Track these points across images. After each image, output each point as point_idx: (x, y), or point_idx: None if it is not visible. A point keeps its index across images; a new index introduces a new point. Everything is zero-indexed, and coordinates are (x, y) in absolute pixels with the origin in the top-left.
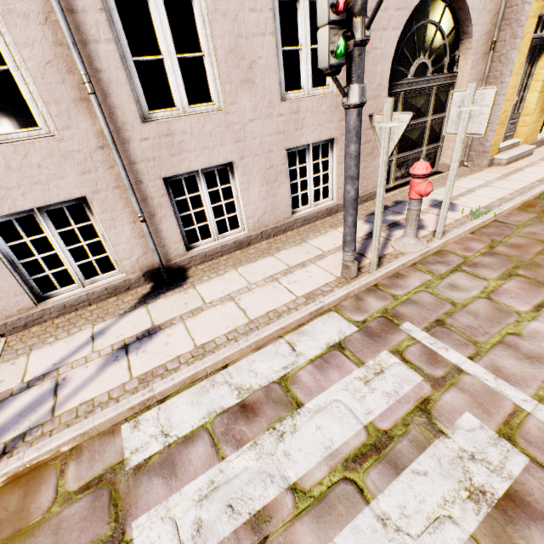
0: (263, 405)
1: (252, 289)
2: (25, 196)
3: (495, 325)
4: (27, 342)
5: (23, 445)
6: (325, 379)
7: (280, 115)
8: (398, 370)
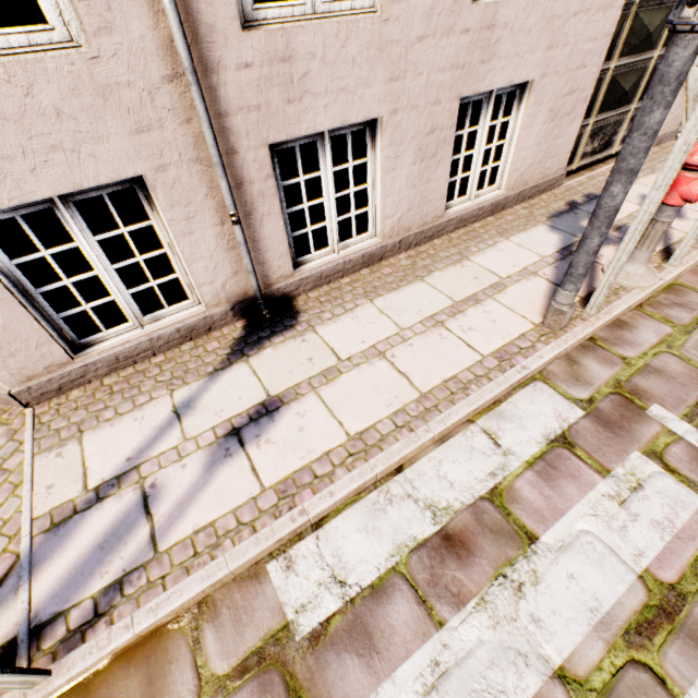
0: (476, 537)
1: (407, 339)
2: (36, 175)
3: None
4: (70, 417)
5: (124, 603)
6: (558, 496)
7: (464, 30)
8: (663, 484)
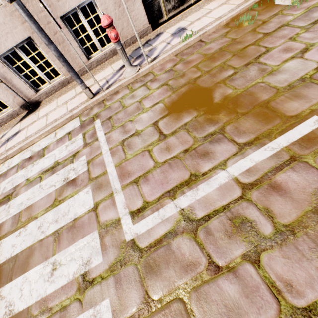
0: (35, 157)
1: (55, 109)
2: None
3: (128, 117)
4: None
5: None
6: (56, 146)
7: None
8: (79, 141)
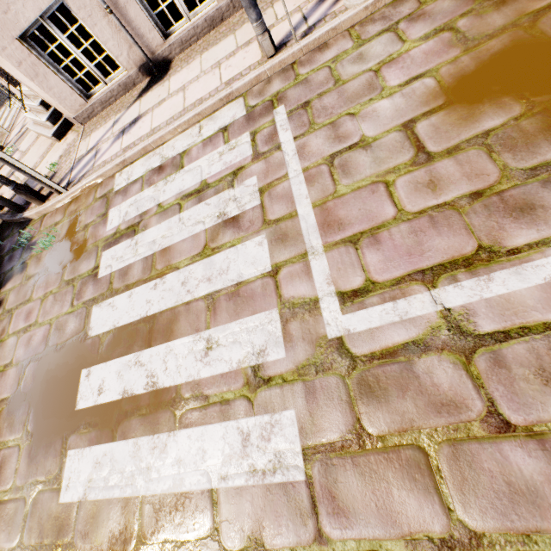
0: (168, 167)
1: (199, 78)
2: (26, 8)
3: (347, 105)
4: (91, 128)
5: (84, 179)
6: (202, 153)
7: None
8: (243, 147)
